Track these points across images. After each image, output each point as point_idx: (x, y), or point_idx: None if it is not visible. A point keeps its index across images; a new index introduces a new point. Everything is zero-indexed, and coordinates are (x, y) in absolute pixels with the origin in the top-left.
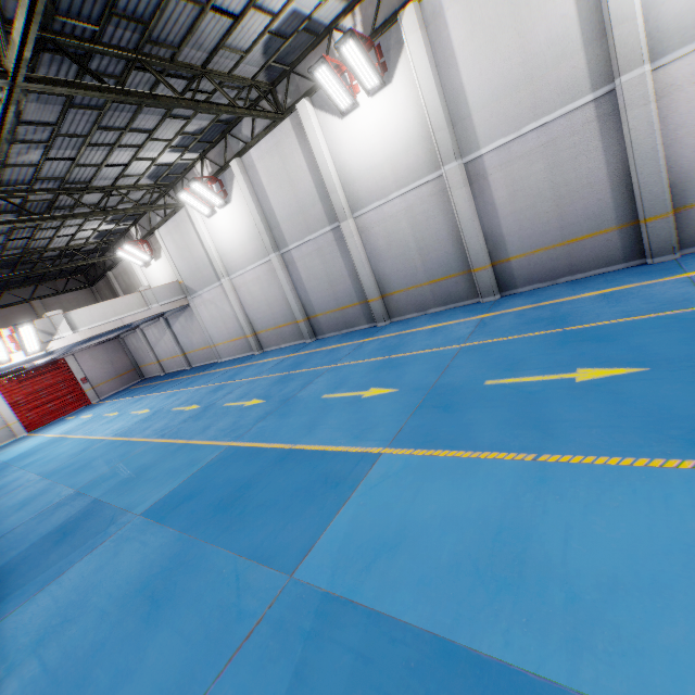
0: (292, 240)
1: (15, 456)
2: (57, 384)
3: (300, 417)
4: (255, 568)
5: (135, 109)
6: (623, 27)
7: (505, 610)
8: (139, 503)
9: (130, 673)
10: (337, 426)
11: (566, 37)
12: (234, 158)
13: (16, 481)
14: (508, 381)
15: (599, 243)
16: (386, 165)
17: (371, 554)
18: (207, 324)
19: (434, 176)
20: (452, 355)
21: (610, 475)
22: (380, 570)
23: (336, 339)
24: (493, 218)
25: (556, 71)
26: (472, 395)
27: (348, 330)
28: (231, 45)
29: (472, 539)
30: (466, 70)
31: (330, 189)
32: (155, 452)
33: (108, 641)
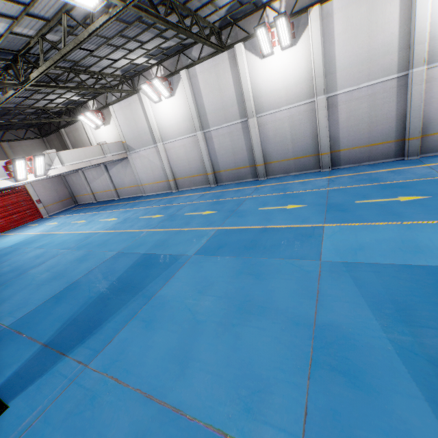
0: (213, 125)
1: (14, 244)
2: (19, 202)
3: (254, 217)
4: (298, 261)
5: (145, 28)
6: (418, 46)
7: (420, 256)
8: (185, 251)
9: (272, 290)
10: (284, 219)
11: (391, 43)
12: (182, 68)
13: (46, 253)
14: (367, 201)
15: (385, 147)
16: (282, 90)
17: (353, 251)
18: (139, 171)
19: (309, 101)
20: (326, 192)
21: (435, 225)
22: (361, 254)
23: (233, 185)
24: (336, 128)
25: (383, 59)
26: (353, 206)
27: (239, 181)
28: (215, 3)
29: (393, 244)
30: (338, 48)
31: (246, 98)
32: (160, 234)
33: (244, 286)
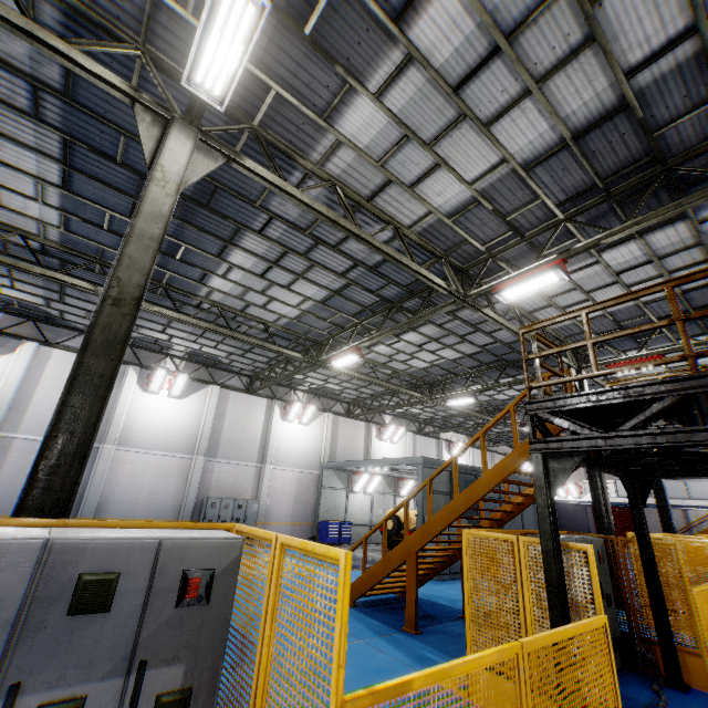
0: None
1: None
2: None
3: None
4: None
5: None
6: (115, 426)
7: None
8: None
9: None
10: None
11: None
12: None
13: None
14: None
15: None
16: None
17: None
18: None
19: None
20: None
21: None
22: None
23: None
24: None
25: None
26: None
27: None
28: None
29: None
30: (42, 390)
31: None
32: None
33: None
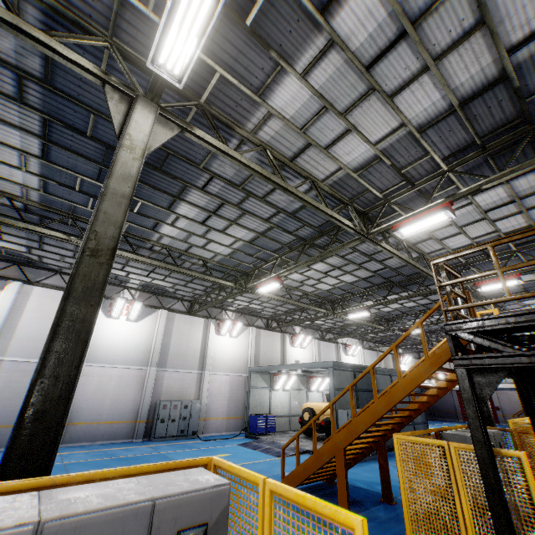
0: None
1: None
2: None
3: None
4: None
5: None
6: None
7: None
8: None
9: None
10: None
11: None
12: None
13: None
14: None
15: None
16: None
17: None
18: None
19: None
20: None
21: None
22: None
23: None
24: None
25: None
26: None
27: None
28: None
29: None
30: (25, 320)
31: None
32: None
33: None
